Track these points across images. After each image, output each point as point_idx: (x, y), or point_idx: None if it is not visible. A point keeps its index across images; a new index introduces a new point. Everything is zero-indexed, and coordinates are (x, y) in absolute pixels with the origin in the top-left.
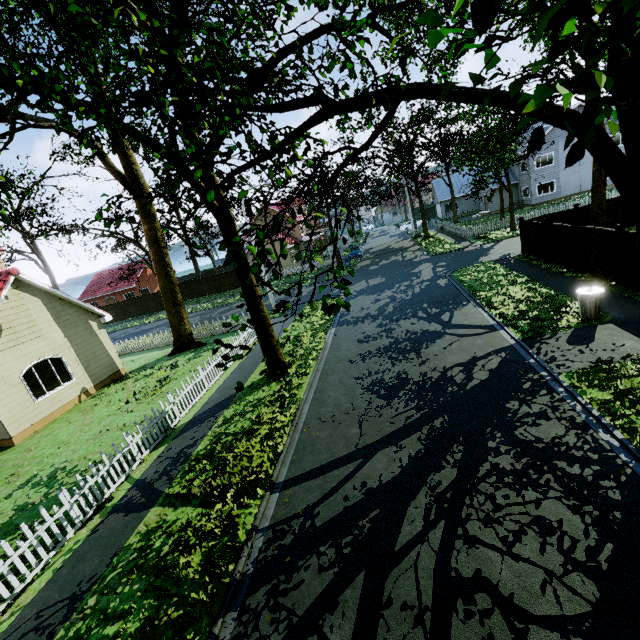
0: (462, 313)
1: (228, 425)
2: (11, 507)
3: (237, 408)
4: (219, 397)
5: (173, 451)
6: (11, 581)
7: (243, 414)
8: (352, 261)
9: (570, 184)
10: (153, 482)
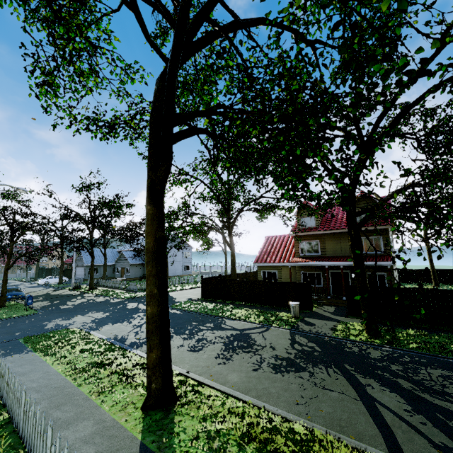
0: (232, 323)
1: None
2: None
3: None
4: None
5: None
6: None
7: None
8: (14, 302)
9: (171, 270)
10: None
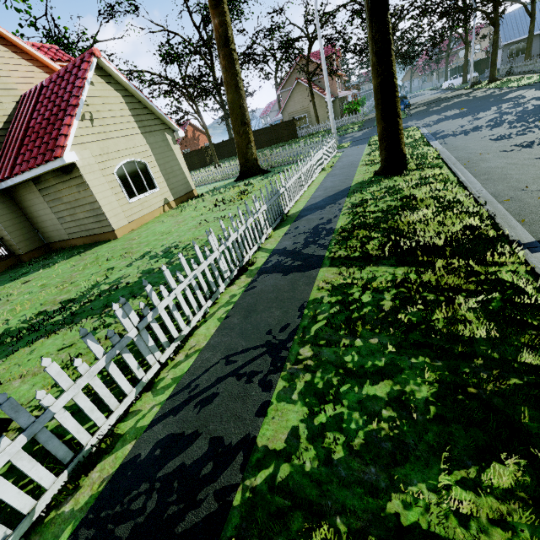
0: None
1: (364, 207)
2: (136, 271)
3: (362, 196)
4: (326, 193)
5: (303, 228)
6: (177, 319)
7: (377, 198)
8: None
9: None
10: (299, 250)
